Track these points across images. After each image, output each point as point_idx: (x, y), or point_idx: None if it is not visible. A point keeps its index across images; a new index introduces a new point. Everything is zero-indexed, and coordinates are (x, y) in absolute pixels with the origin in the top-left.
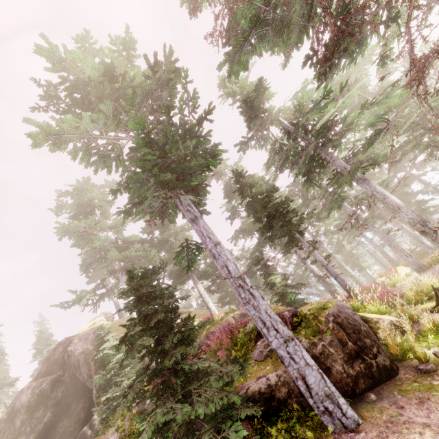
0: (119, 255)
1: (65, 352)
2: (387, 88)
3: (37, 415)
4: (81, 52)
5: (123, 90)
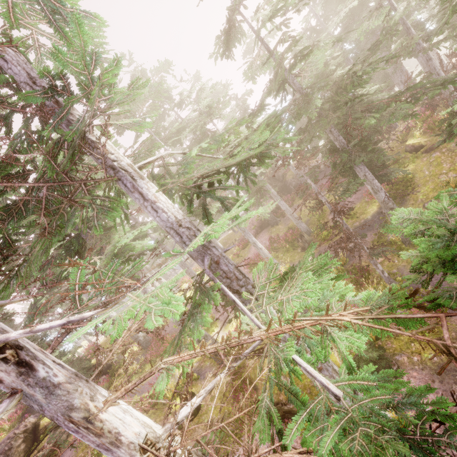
0: None
1: None
2: (180, 128)
3: None
4: None
5: None
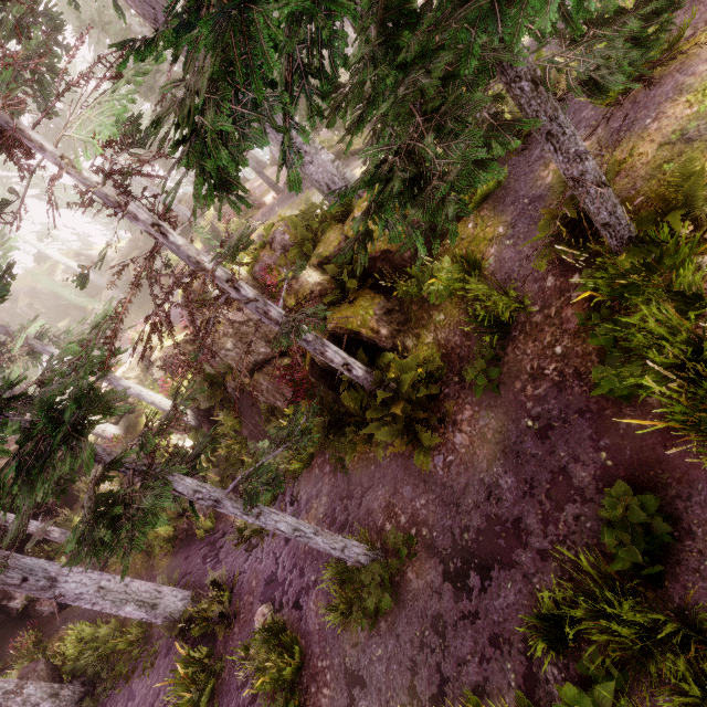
0: None
1: None
2: None
3: None
4: None
5: None
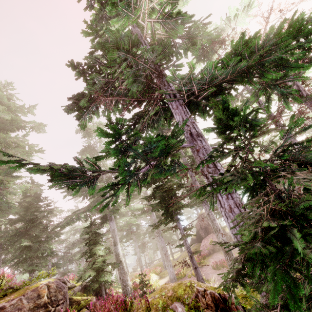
0: None
1: None
2: None
3: None
4: None
5: None
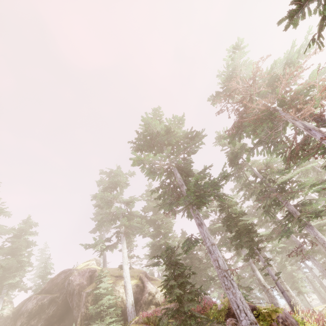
0: (127, 222)
1: (65, 279)
2: None
3: (32, 322)
4: (153, 115)
5: (170, 139)
